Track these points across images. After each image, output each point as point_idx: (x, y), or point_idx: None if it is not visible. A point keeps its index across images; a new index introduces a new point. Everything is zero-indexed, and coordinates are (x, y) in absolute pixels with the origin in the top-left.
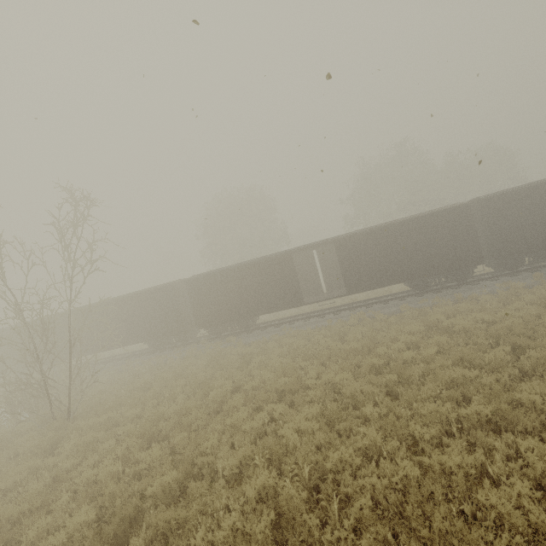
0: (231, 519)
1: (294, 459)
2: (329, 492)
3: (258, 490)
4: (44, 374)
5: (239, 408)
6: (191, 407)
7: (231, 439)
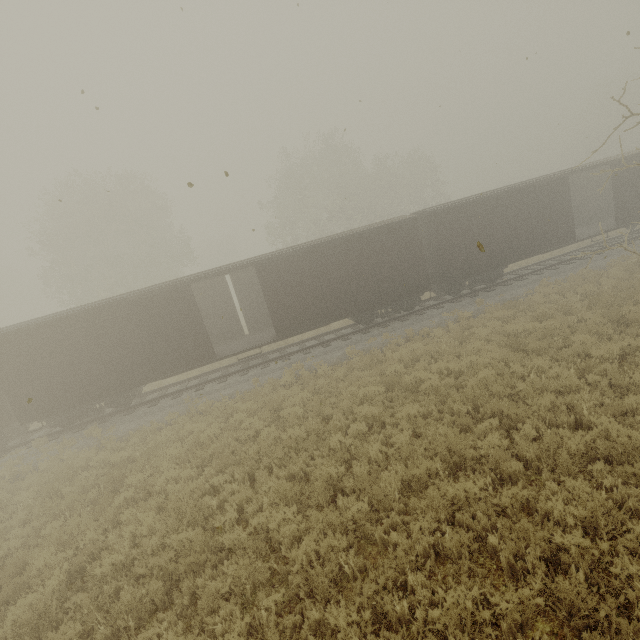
0: None
1: None
2: None
3: None
4: None
5: None
6: None
7: None
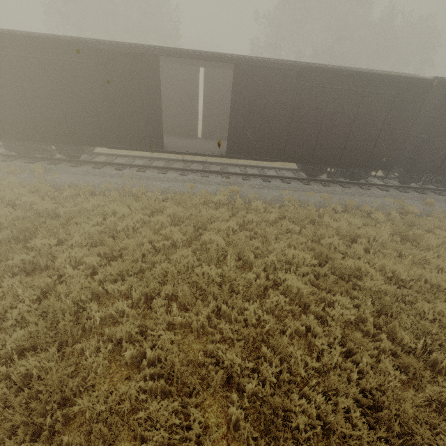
0: None
1: None
2: None
3: None
4: None
5: None
6: None
7: None
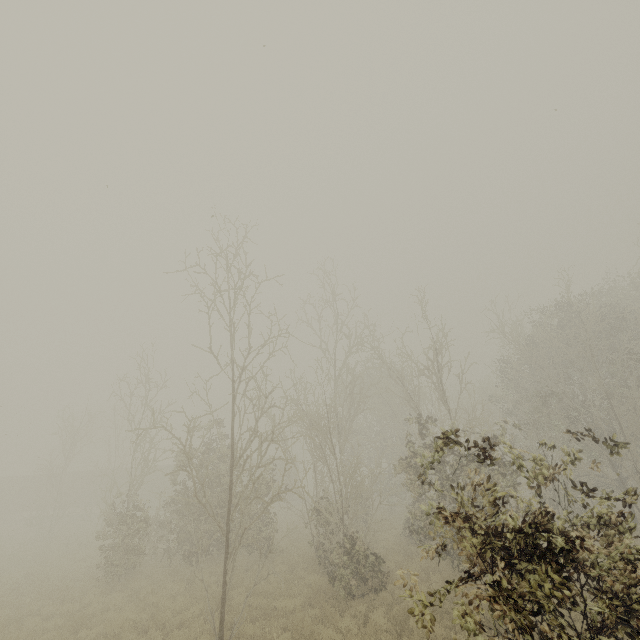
0: None
1: None
2: None
3: None
4: None
5: None
6: None
7: None
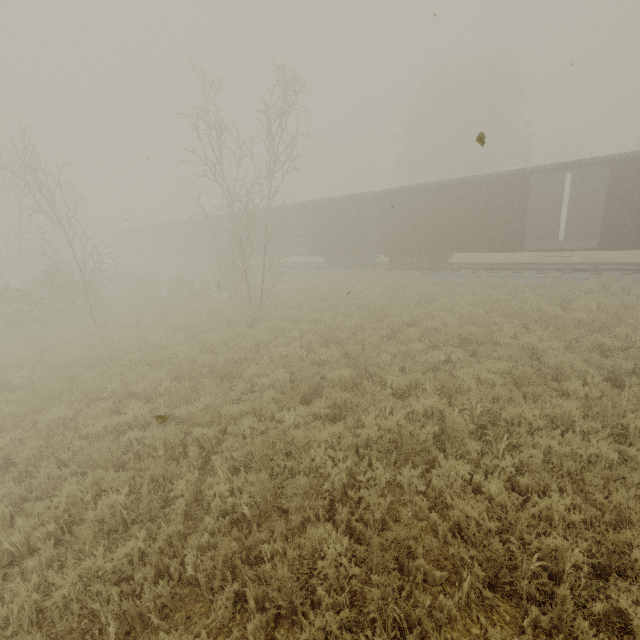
0: (398, 417)
1: (467, 398)
2: (499, 433)
3: (424, 407)
4: (245, 264)
5: (414, 340)
6: (366, 326)
7: (402, 364)
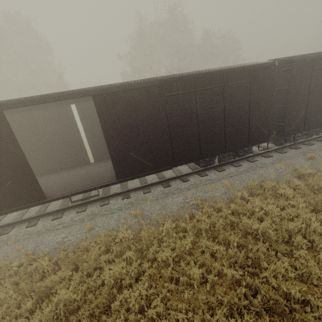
0: None
1: None
2: None
3: None
4: None
5: None
6: None
7: None
